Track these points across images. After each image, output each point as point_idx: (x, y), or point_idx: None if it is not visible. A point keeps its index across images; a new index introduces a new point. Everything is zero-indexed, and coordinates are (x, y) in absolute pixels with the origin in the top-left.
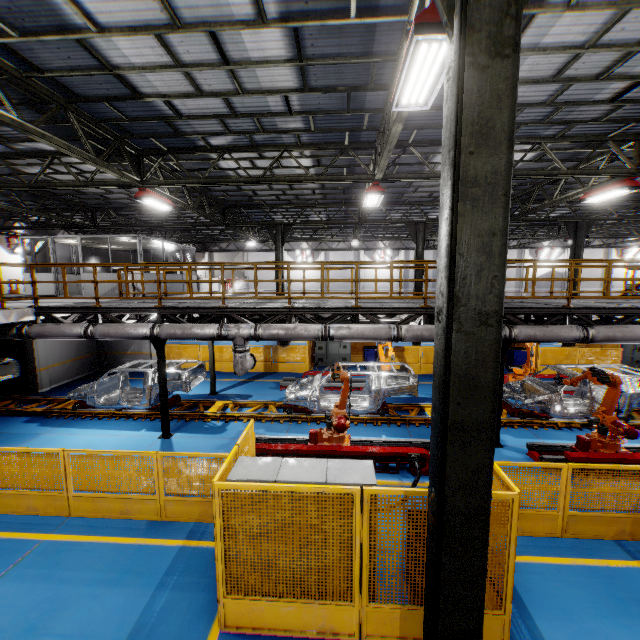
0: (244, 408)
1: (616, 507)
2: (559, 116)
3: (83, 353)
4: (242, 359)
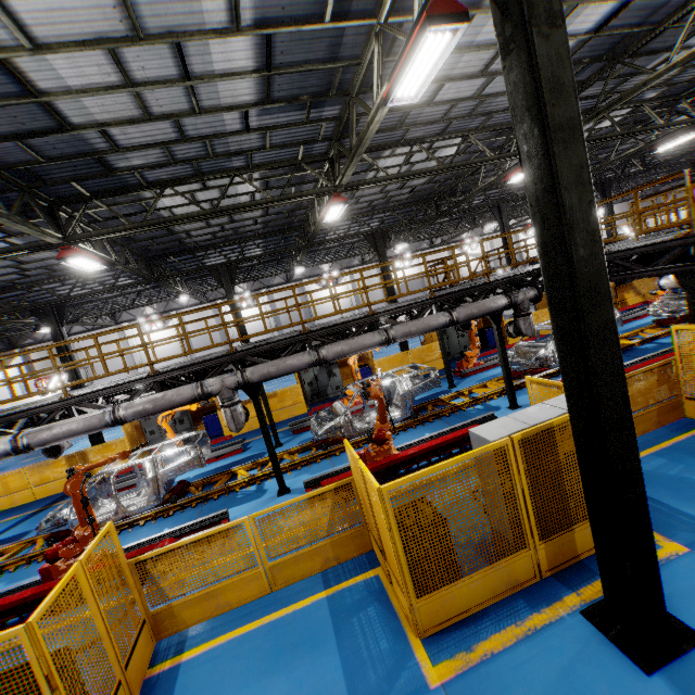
0: (3, 557)
1: (314, 538)
2: (222, 149)
3: None
4: None
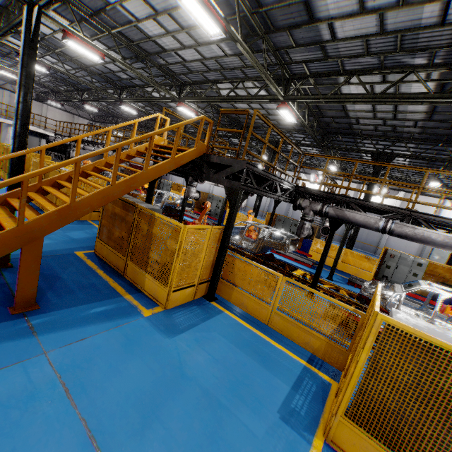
0: None
1: None
2: None
3: None
4: (71, 152)
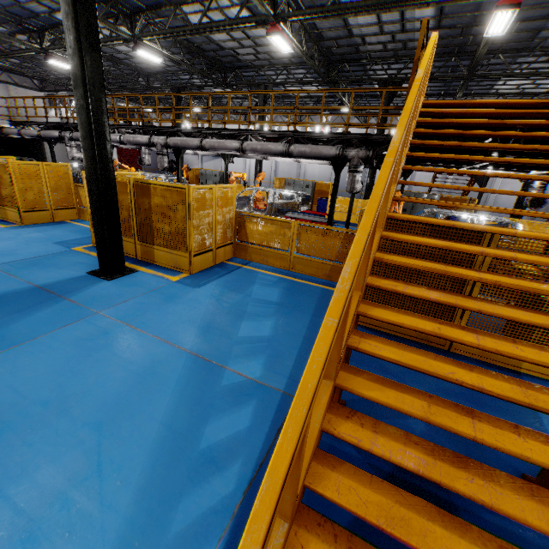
0: None
1: None
2: None
3: (80, 168)
4: (69, 150)
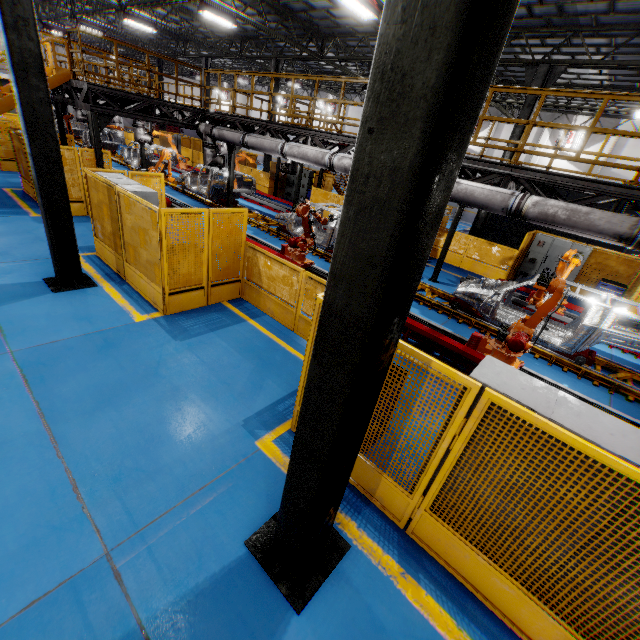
0: None
1: None
2: None
3: None
4: None
